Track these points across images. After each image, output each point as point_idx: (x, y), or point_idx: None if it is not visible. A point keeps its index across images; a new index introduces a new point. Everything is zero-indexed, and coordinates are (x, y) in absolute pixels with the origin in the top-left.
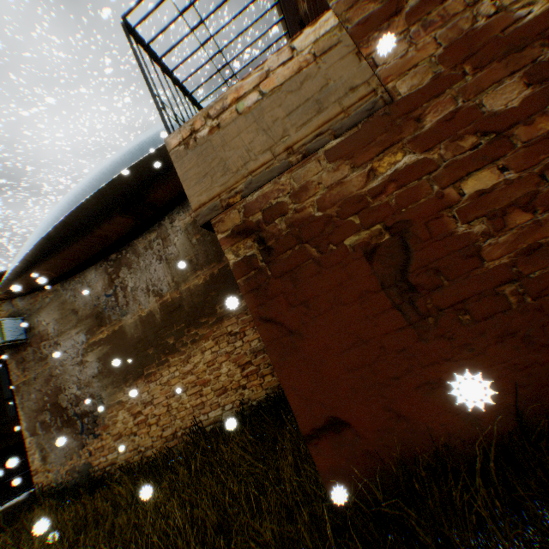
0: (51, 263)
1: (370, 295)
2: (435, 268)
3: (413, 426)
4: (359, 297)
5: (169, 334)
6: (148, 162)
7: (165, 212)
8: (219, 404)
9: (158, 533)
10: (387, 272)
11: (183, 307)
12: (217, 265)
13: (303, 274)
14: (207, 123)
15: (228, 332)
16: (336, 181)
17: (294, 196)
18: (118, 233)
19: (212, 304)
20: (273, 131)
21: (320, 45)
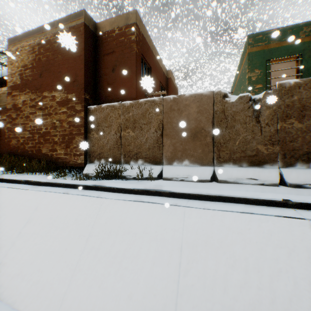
0: None
1: None
2: (3, 134)
3: None
4: None
5: None
6: None
7: None
8: None
9: None
10: None
11: None
12: None
13: None
14: None
15: None
16: None
17: None
18: None
19: None
20: None
21: (5, 92)
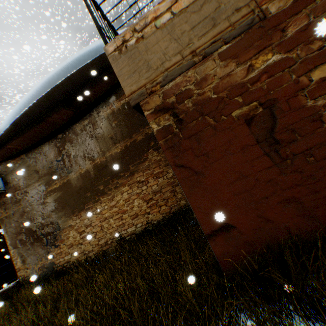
0: (19, 140)
1: (248, 147)
2: (291, 128)
3: (275, 226)
4: (242, 149)
5: (100, 184)
6: (81, 73)
7: (94, 106)
8: (133, 224)
9: (111, 298)
10: (260, 132)
11: (108, 167)
12: (129, 140)
13: (204, 136)
14: (134, 35)
15: (137, 181)
16: (226, 74)
17: (197, 85)
18: (63, 120)
19: (126, 164)
20: (181, 40)
21: None
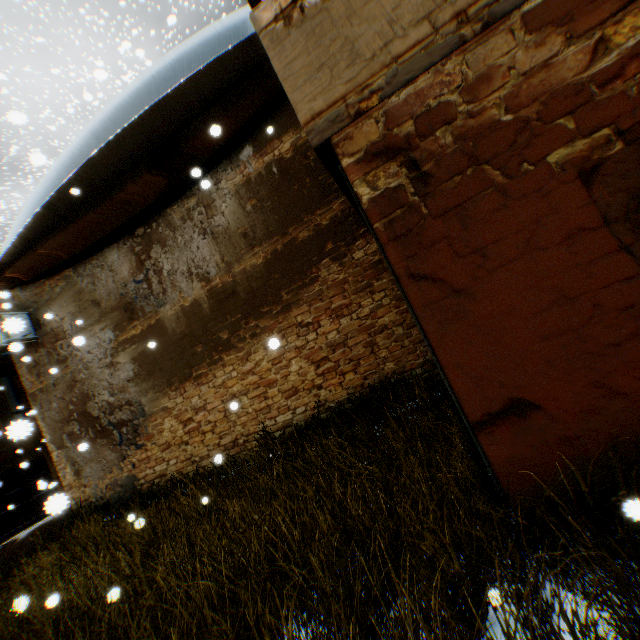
0: (60, 240)
1: (582, 234)
2: None
3: (632, 405)
4: (566, 237)
5: (221, 328)
6: (181, 96)
7: (208, 169)
8: (288, 407)
9: (263, 543)
10: (612, 199)
11: (237, 294)
12: (281, 239)
13: (478, 210)
14: None
15: (298, 323)
16: (539, 64)
17: (468, 93)
18: (147, 198)
19: (276, 290)
20: None
21: None
